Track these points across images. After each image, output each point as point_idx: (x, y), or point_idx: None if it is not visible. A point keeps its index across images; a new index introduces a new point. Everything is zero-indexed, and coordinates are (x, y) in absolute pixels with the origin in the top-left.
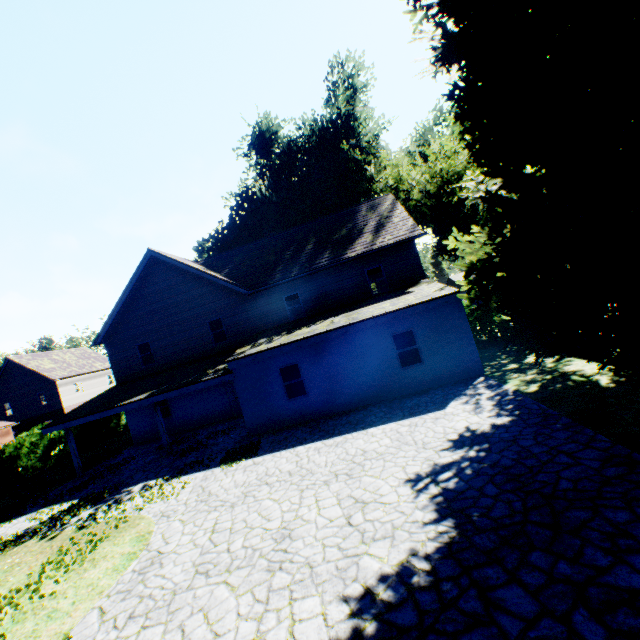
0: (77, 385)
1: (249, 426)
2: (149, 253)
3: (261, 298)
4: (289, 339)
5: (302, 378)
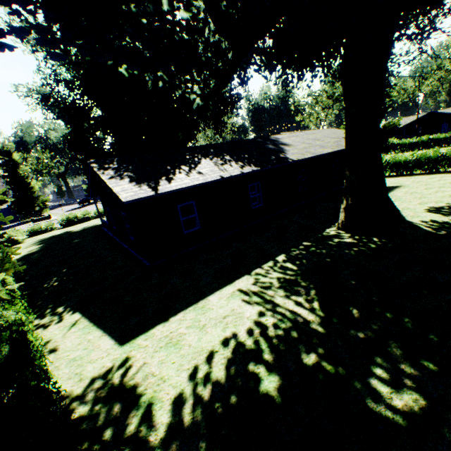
0: None
1: None
2: None
3: None
4: None
5: None
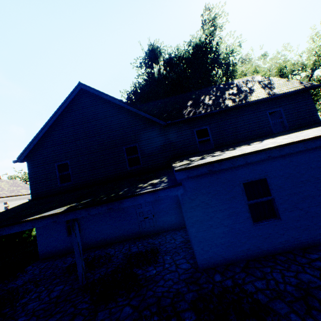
0: (7, 204)
1: (199, 257)
2: (79, 86)
3: (174, 130)
4: (250, 149)
5: (272, 196)
